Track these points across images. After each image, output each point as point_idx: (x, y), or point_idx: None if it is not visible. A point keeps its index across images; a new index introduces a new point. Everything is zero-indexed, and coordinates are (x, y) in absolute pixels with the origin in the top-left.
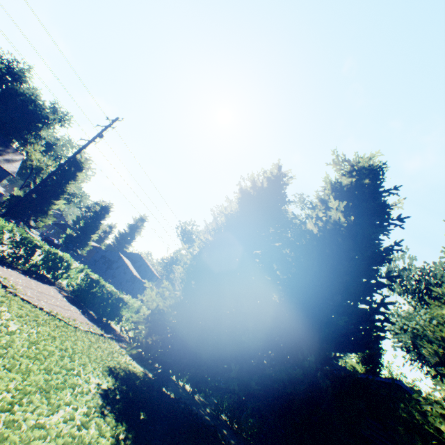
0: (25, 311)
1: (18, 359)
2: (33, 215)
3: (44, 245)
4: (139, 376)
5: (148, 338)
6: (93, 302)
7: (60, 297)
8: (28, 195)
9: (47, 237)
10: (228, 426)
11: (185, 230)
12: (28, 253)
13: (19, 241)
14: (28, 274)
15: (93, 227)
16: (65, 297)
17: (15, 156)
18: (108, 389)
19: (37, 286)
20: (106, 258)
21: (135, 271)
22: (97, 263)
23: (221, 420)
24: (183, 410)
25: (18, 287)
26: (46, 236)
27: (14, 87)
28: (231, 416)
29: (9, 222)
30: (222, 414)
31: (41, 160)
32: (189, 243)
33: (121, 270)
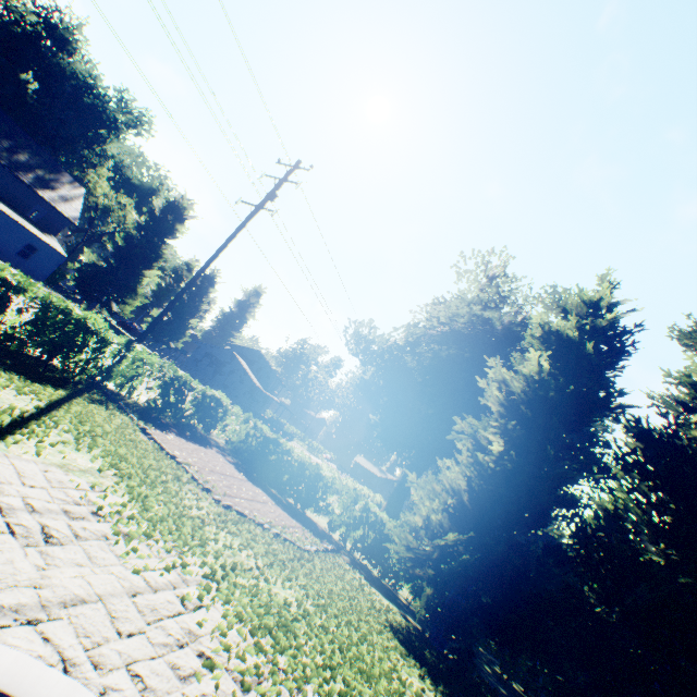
0: (263, 545)
1: (360, 689)
2: (115, 294)
3: (197, 385)
4: (416, 636)
5: (378, 548)
6: (275, 475)
7: (238, 475)
8: (172, 305)
9: (125, 321)
10: (522, 696)
11: (357, 334)
12: (180, 400)
13: (171, 384)
14: (184, 434)
15: (191, 308)
16: (239, 470)
17: (73, 189)
18: (434, 695)
19: (210, 461)
20: (213, 357)
21: (255, 379)
22: (200, 364)
23: (509, 686)
24: (488, 692)
25: (207, 478)
26: (119, 317)
27: (58, 61)
28: (522, 680)
29: (77, 302)
30: (497, 667)
31: (110, 195)
32: (366, 357)
33: (236, 376)
